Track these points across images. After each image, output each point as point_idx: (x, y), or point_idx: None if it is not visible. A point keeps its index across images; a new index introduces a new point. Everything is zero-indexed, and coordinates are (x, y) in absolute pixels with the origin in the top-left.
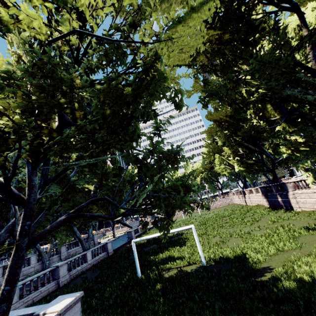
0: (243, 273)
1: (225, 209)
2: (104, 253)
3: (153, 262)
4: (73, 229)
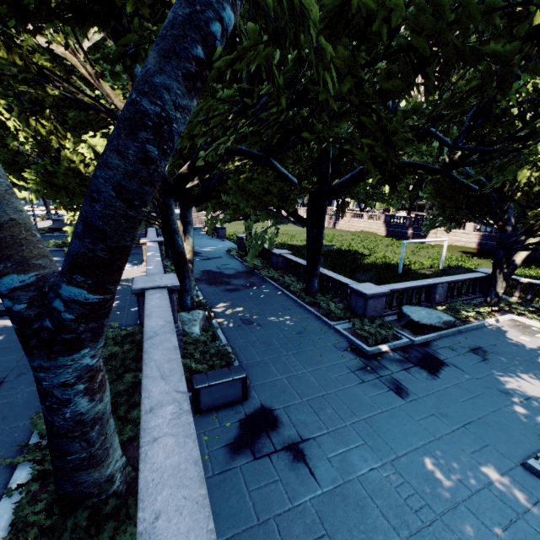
0: None
1: None
2: None
3: (381, 265)
4: None
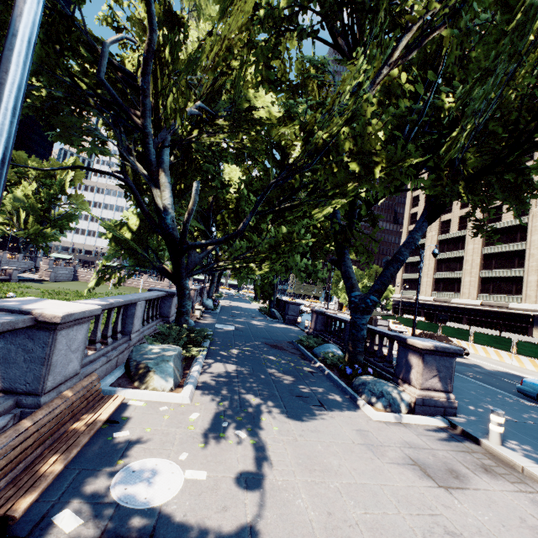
0: None
1: None
2: None
3: None
4: None
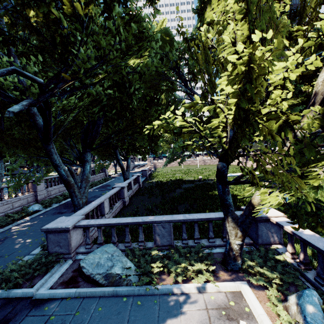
0: None
1: None
2: (137, 184)
3: None
4: (117, 156)
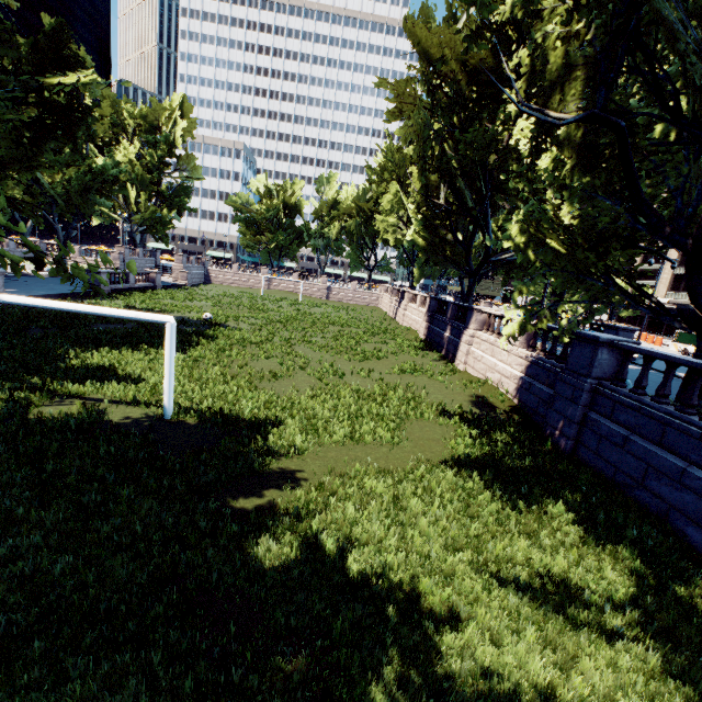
0: (210, 477)
1: (353, 310)
2: None
3: (58, 367)
4: None
